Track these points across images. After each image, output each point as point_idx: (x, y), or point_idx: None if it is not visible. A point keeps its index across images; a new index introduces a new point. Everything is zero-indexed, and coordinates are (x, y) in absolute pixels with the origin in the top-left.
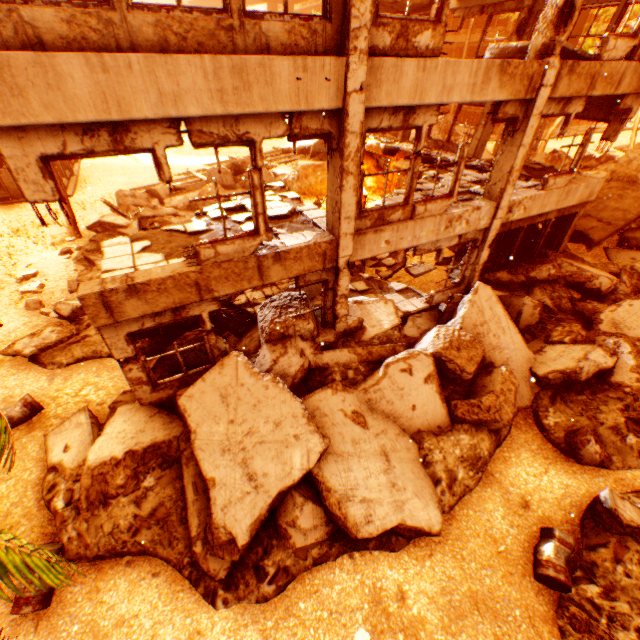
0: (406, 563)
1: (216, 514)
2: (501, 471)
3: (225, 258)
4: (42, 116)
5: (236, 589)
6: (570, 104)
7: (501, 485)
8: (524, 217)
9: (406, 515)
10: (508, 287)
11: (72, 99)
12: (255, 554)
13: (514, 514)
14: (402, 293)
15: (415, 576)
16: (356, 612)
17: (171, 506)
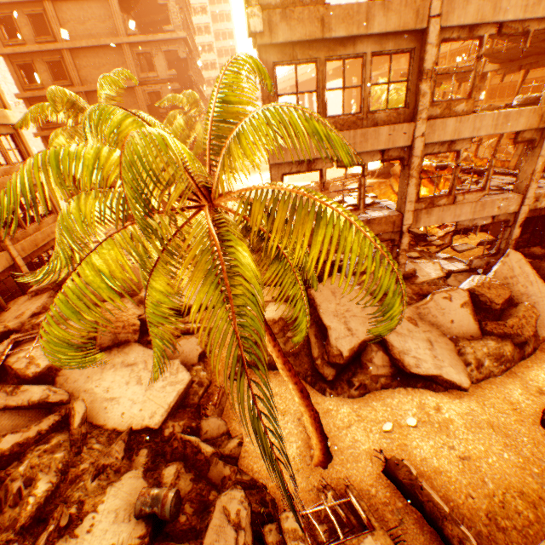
0: (442, 396)
1: (331, 341)
2: (522, 372)
3: None
4: (288, 159)
5: (336, 390)
6: None
7: (521, 379)
8: None
9: (443, 372)
10: (542, 259)
11: (299, 152)
12: (347, 375)
13: (530, 395)
14: (447, 260)
15: (447, 402)
16: (407, 411)
17: (300, 347)
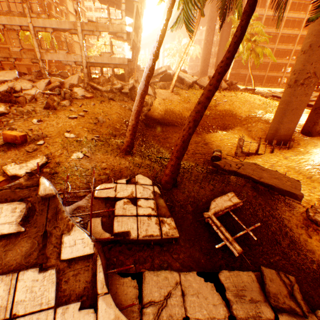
0: None
1: None
2: None
3: (15, 50)
4: None
5: None
6: (95, 33)
7: None
8: (96, 62)
9: None
10: None
11: None
12: None
13: None
14: None
15: None
16: None
17: None
